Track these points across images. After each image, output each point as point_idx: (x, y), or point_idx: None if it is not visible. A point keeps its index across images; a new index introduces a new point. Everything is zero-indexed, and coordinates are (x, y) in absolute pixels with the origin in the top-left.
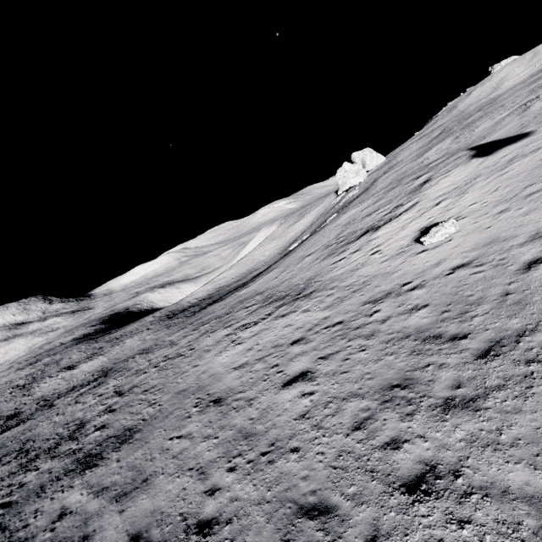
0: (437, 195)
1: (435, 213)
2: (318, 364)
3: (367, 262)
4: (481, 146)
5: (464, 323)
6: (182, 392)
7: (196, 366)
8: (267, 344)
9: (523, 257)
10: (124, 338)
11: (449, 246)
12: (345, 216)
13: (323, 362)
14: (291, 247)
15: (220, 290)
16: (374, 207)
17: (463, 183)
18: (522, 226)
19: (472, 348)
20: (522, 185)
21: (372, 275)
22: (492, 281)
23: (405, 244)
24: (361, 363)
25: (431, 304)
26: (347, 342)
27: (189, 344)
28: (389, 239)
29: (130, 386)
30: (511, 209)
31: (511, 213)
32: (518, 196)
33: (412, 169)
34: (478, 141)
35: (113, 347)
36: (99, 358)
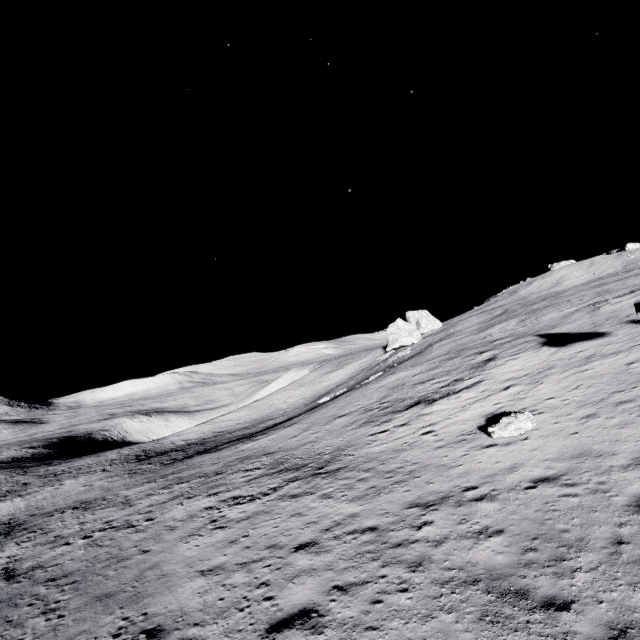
0: (505, 377)
1: (504, 399)
2: (332, 599)
3: (417, 444)
4: (551, 335)
5: (562, 579)
6: (106, 598)
7: (145, 551)
8: (260, 538)
9: (631, 486)
10: (65, 476)
11: (525, 446)
12: (393, 377)
13: (340, 598)
14: (322, 400)
15: (219, 436)
16: (429, 374)
17: (535, 370)
18: (620, 442)
19: (583, 633)
20: (609, 388)
21: (422, 464)
22: (593, 514)
23: (467, 430)
24: (400, 616)
25: (507, 531)
26: (381, 567)
27: (149, 509)
28: (446, 418)
29: (33, 564)
30: (601, 416)
31: (601, 421)
32: (606, 401)
33: (474, 342)
34: (547, 330)
35: (44, 487)
36: (15, 501)
